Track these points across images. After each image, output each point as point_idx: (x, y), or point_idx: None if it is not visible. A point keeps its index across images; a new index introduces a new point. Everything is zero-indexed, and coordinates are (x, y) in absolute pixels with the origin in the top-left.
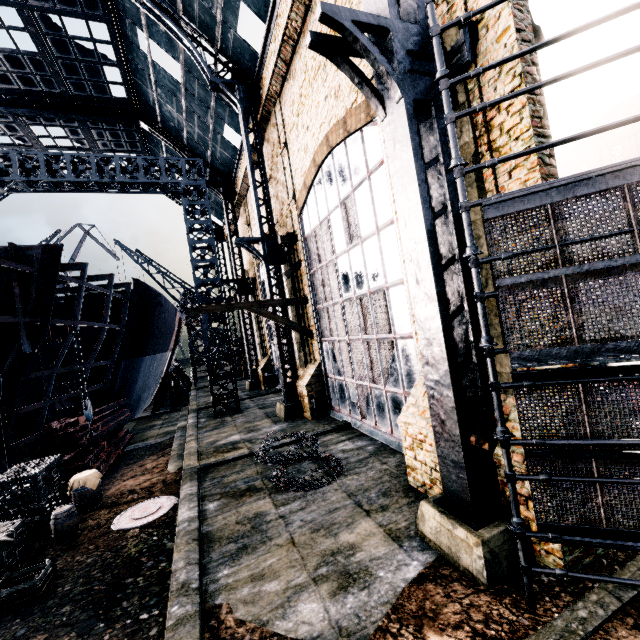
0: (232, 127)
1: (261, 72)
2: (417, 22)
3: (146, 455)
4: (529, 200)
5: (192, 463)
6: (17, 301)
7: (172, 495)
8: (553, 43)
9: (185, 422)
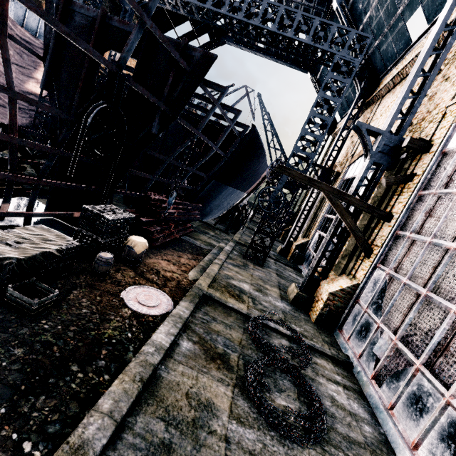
0: (425, 12)
1: None
2: None
3: (187, 250)
4: None
5: (203, 285)
6: (166, 89)
7: (173, 301)
8: None
9: (224, 245)
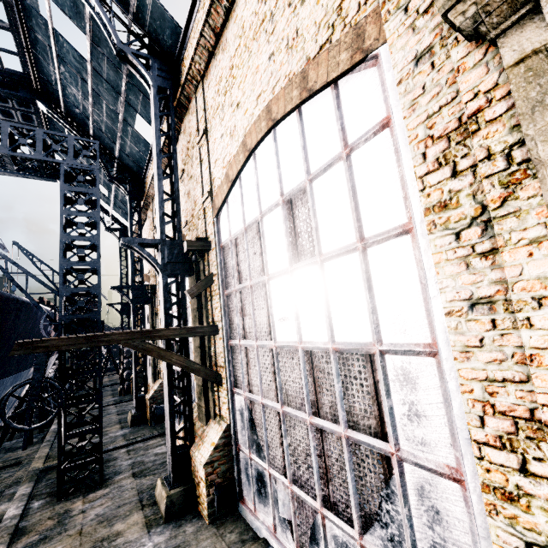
0: (145, 118)
1: (183, 51)
2: None
3: None
4: None
5: None
6: None
7: None
8: None
9: (7, 504)
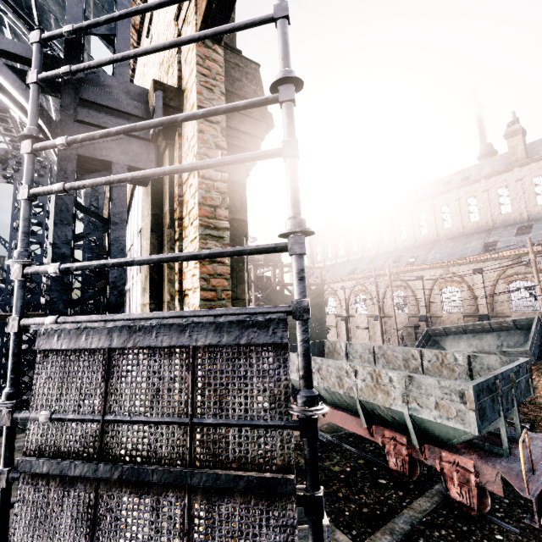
0: None
1: None
2: (114, 73)
3: None
4: (88, 335)
5: None
6: None
7: None
8: (143, 129)
9: None
